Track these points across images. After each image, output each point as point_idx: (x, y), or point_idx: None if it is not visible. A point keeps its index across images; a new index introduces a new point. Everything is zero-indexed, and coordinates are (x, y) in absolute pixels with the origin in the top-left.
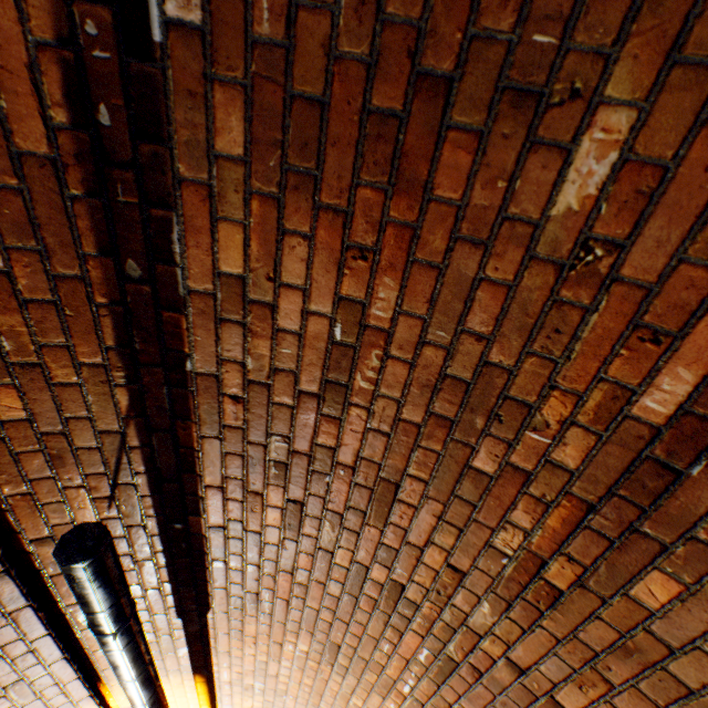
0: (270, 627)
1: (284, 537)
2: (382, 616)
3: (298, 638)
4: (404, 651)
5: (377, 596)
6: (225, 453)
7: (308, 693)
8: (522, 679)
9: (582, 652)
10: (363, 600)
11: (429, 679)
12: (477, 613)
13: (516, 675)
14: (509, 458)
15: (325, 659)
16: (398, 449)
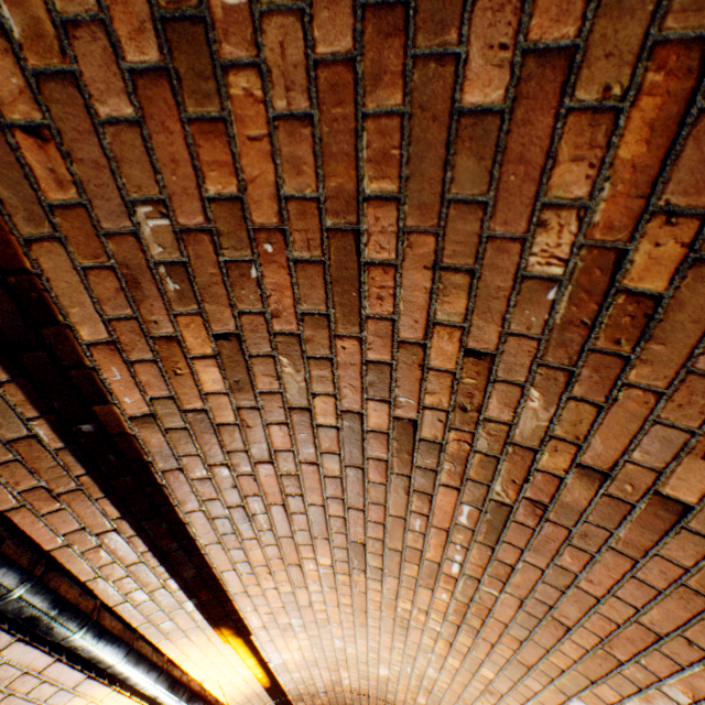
0: (278, 548)
1: (239, 407)
2: (400, 483)
3: (315, 552)
4: (439, 520)
5: (386, 455)
6: (83, 271)
7: (350, 614)
8: (606, 489)
9: (704, 394)
10: (370, 468)
11: (479, 545)
12: (523, 416)
13: (596, 486)
14: (527, 37)
15: (355, 568)
16: (335, 148)
